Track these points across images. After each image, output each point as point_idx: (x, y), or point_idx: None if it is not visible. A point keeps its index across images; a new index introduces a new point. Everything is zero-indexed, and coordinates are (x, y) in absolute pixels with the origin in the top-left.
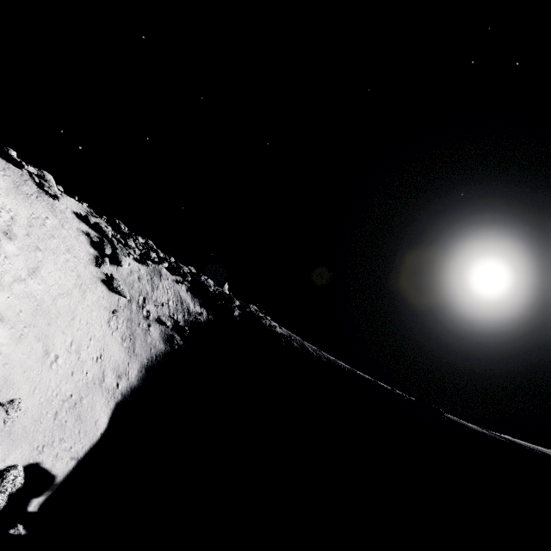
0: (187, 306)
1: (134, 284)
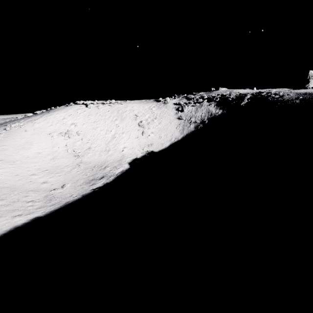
0: (211, 112)
1: (188, 114)
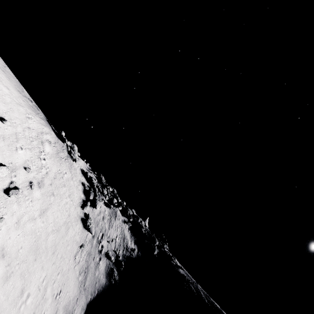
0: (126, 242)
1: (99, 222)
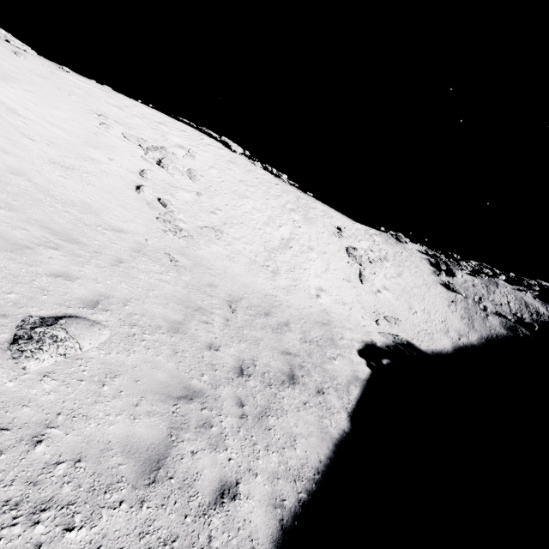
0: (534, 308)
1: (468, 288)
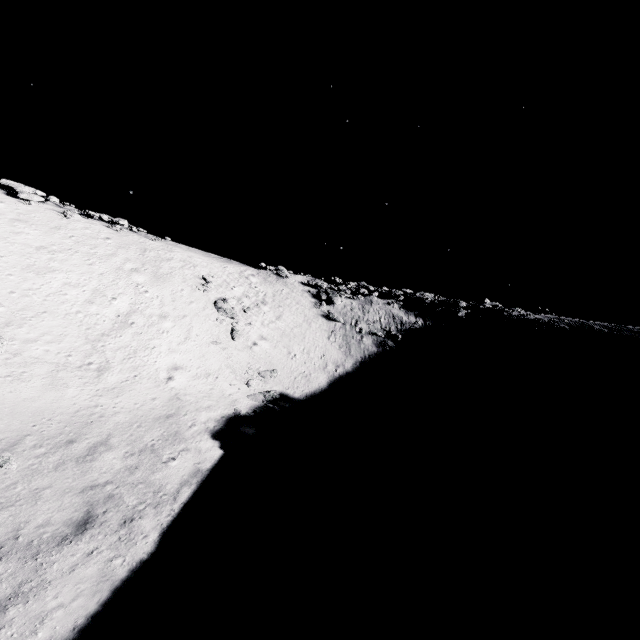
0: (399, 319)
1: (347, 313)
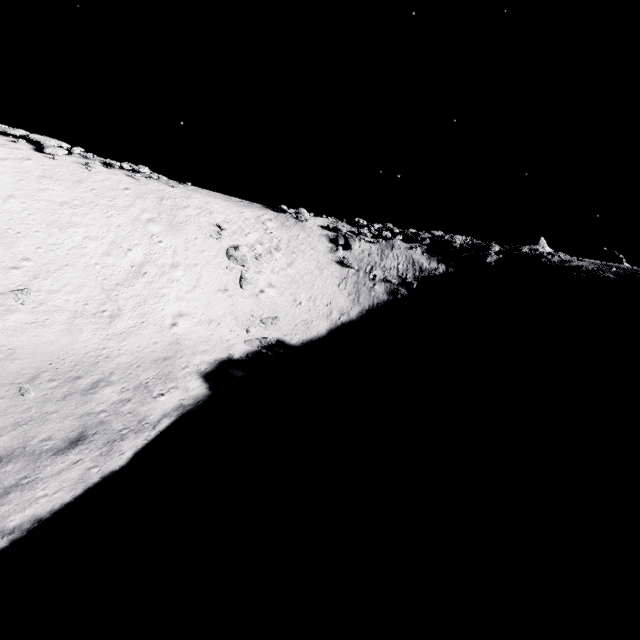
0: (419, 265)
1: (364, 259)
